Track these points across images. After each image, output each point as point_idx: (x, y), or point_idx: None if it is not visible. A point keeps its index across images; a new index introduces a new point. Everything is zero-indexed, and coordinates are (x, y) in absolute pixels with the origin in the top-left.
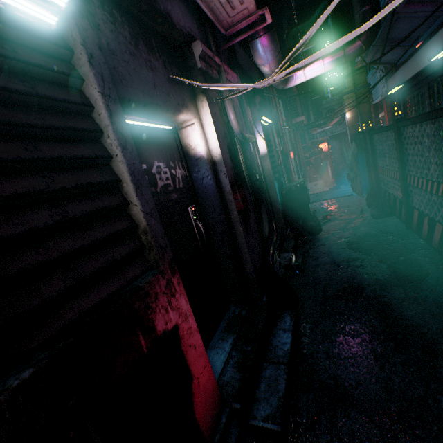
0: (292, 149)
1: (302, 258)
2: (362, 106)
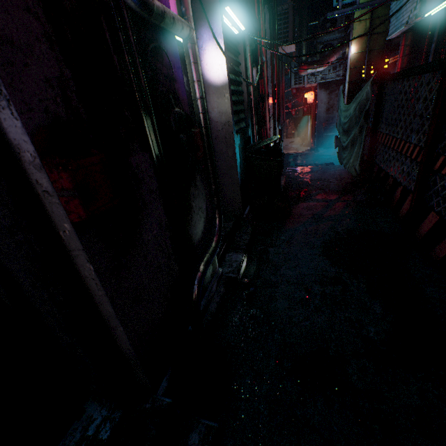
0: (272, 91)
1: (256, 263)
2: (375, 38)
